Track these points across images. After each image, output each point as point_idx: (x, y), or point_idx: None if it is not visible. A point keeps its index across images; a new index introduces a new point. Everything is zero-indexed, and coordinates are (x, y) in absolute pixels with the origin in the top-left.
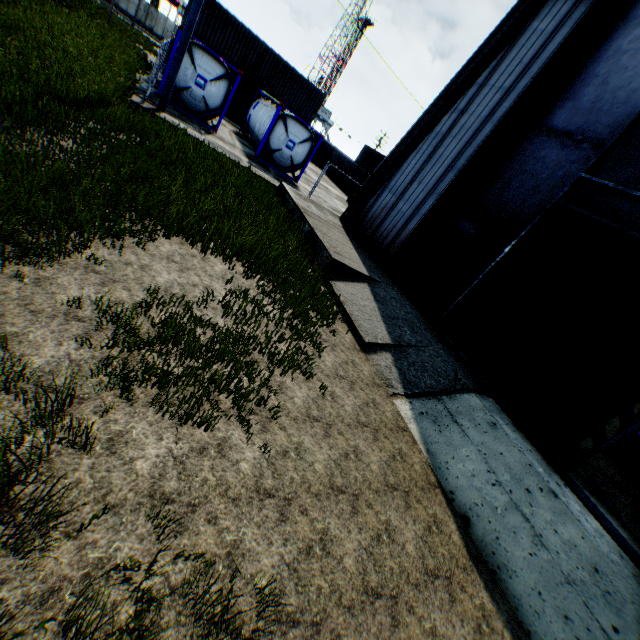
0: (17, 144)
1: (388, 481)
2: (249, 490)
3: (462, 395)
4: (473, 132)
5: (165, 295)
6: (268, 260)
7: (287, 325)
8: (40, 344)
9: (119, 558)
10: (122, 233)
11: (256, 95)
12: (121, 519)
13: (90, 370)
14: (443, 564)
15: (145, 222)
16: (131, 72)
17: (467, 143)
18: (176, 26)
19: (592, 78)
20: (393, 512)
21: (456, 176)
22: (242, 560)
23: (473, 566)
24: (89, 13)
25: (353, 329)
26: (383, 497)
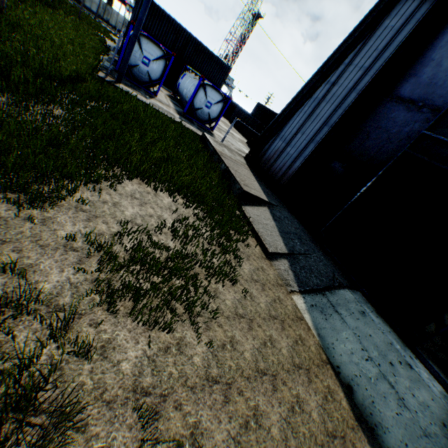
0: (23, 114)
1: (294, 362)
2: (201, 379)
3: (339, 290)
4: (342, 98)
5: (131, 225)
6: (200, 193)
7: (216, 243)
8: (48, 272)
9: (115, 445)
10: (99, 179)
11: (183, 69)
12: (114, 412)
13: (84, 290)
14: (338, 426)
15: (114, 168)
16: (96, 54)
17: (337, 106)
18: (125, 19)
19: (429, 61)
20: (300, 387)
21: (330, 130)
22: (201, 438)
23: (358, 425)
24: (65, 11)
25: (259, 242)
26: (292, 375)
